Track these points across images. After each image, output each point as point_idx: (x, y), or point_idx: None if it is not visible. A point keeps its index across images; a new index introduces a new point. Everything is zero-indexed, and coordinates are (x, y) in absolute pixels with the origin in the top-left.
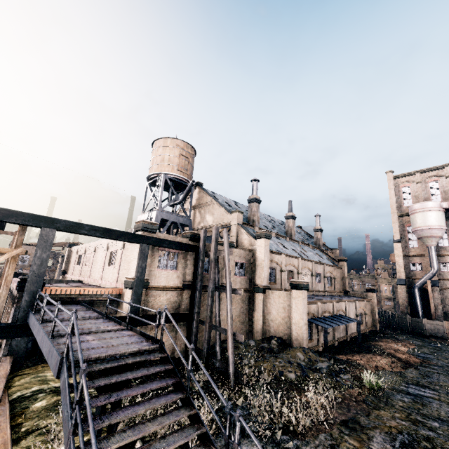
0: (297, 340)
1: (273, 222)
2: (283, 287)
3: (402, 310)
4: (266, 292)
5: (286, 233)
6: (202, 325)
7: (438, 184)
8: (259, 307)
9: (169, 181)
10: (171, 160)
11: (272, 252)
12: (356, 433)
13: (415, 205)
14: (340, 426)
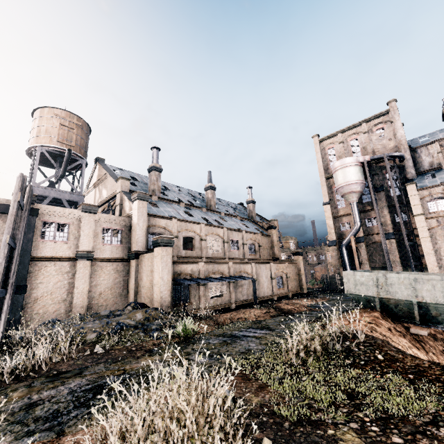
0: (156, 303)
1: (199, 197)
2: (174, 254)
3: (335, 271)
4: (139, 258)
5: (206, 205)
6: (44, 300)
7: (358, 141)
8: (133, 275)
9: (47, 154)
10: (49, 131)
11: (156, 216)
12: (49, 383)
13: (335, 164)
14: (42, 379)
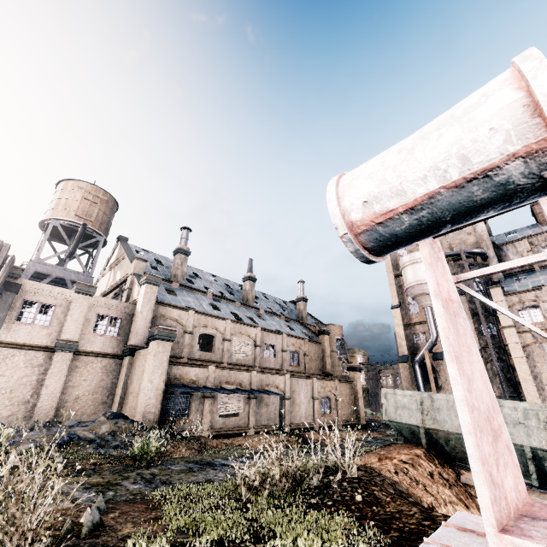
0: (138, 414)
1: (237, 289)
2: (185, 355)
3: None
4: (135, 355)
5: (243, 298)
6: None
7: None
8: (122, 377)
9: (61, 228)
10: (68, 204)
11: (167, 304)
12: None
13: (403, 259)
14: None
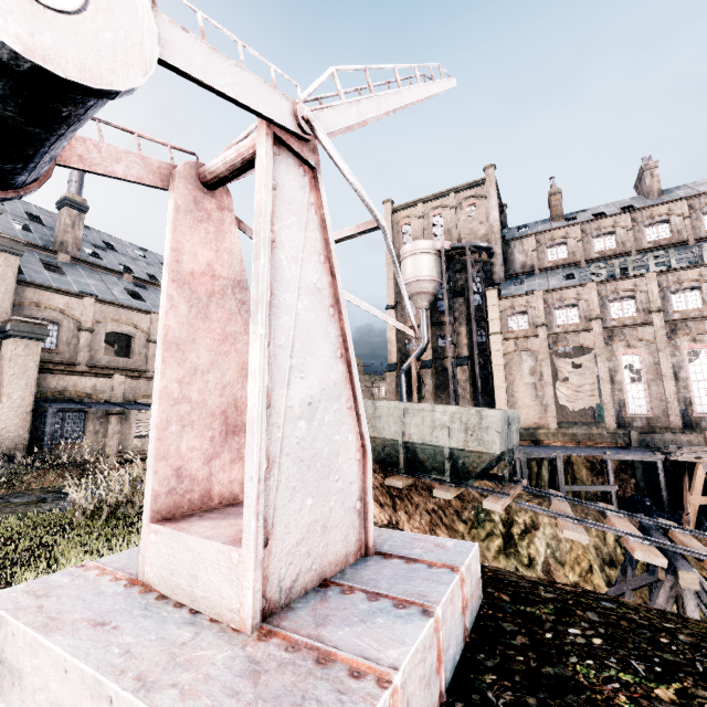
0: None
1: None
2: (82, 361)
3: None
4: None
5: None
6: None
7: (442, 219)
8: None
9: None
10: None
11: (43, 287)
12: None
13: (405, 247)
14: None
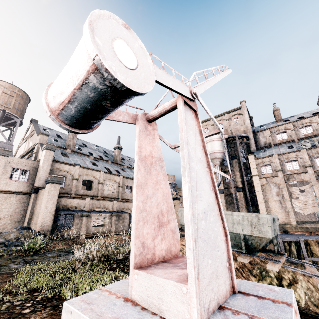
0: (38, 227)
1: (111, 154)
2: (73, 192)
3: None
4: (38, 193)
5: (113, 159)
6: None
7: (223, 125)
8: (30, 205)
9: None
10: None
11: (61, 162)
12: None
13: (206, 138)
14: None
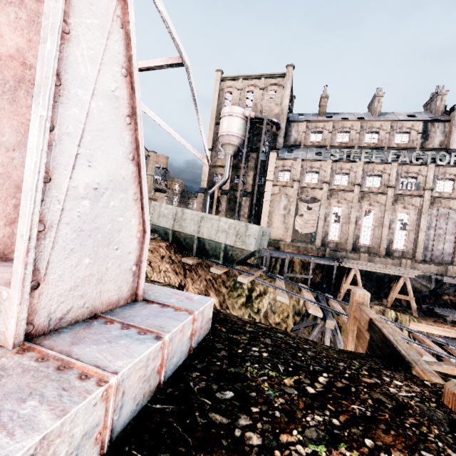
0: None
1: None
2: None
3: None
4: None
5: None
6: None
7: (253, 95)
8: None
9: None
10: None
11: None
12: None
13: (225, 109)
14: None
